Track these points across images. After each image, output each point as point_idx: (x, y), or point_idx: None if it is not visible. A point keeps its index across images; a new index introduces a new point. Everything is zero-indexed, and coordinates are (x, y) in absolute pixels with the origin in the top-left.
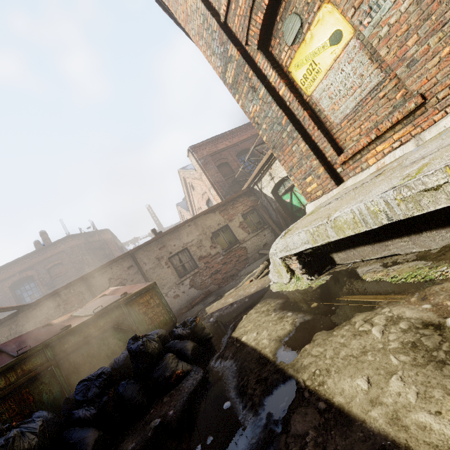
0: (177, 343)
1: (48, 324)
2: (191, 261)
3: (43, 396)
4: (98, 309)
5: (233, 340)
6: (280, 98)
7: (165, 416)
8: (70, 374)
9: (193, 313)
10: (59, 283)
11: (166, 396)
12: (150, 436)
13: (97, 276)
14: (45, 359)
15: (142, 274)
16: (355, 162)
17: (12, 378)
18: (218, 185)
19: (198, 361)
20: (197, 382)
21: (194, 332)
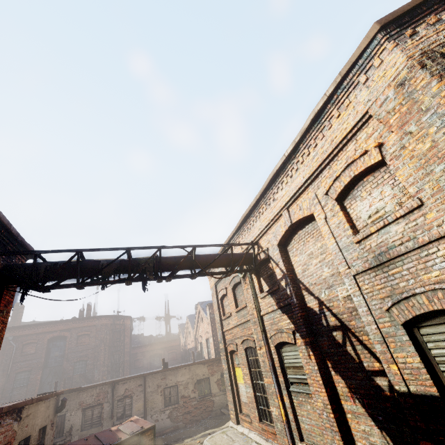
0: None
1: (111, 430)
2: (176, 396)
3: None
4: (131, 432)
5: None
6: (231, 373)
7: None
8: None
9: (162, 443)
10: (79, 351)
11: None
12: None
13: (120, 384)
14: None
15: (144, 394)
16: (242, 420)
17: None
18: (216, 338)
19: None
20: None
21: None
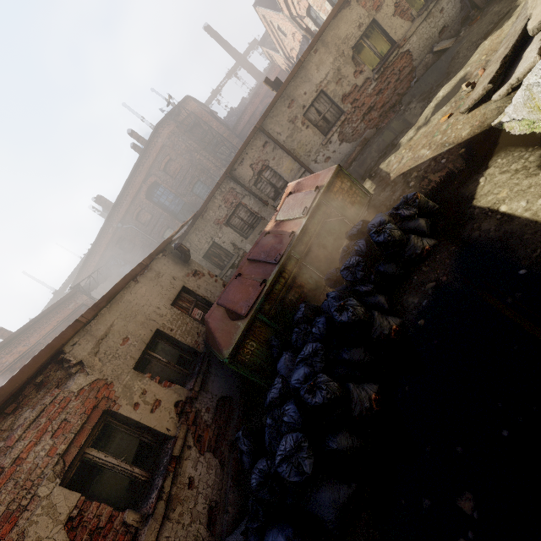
0: (408, 224)
1: (266, 233)
2: (332, 108)
3: (308, 281)
4: (304, 211)
5: (485, 211)
6: None
7: (438, 281)
8: (315, 264)
9: (360, 175)
10: (182, 180)
11: (421, 266)
12: (434, 294)
13: (237, 168)
14: (296, 260)
15: (281, 148)
16: None
17: (286, 276)
18: None
19: (436, 233)
20: (457, 253)
21: (419, 208)
